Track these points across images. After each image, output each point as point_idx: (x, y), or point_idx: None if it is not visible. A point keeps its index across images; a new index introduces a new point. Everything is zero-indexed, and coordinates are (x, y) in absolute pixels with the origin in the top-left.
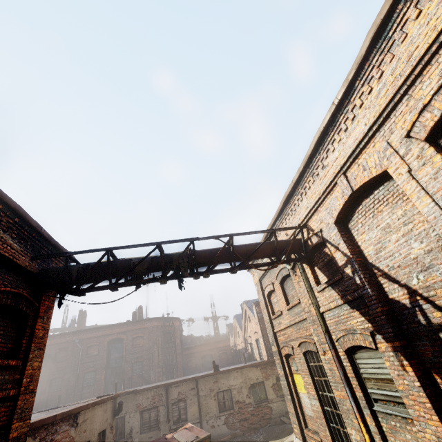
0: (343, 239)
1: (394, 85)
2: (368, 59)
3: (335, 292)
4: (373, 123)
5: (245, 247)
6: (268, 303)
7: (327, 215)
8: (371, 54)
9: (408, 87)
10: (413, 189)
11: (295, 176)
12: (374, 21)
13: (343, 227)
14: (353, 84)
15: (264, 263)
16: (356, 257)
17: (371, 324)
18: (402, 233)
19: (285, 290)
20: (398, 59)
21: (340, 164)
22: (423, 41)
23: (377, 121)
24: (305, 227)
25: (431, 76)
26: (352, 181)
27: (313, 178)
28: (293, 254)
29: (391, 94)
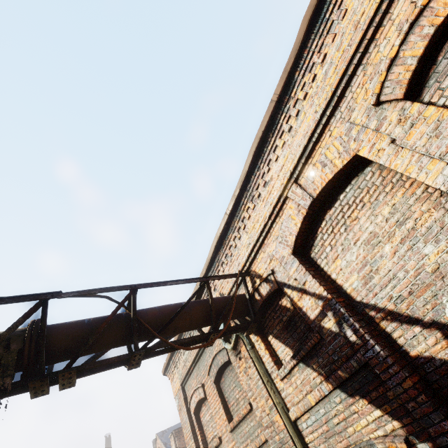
0: (311, 273)
1: (344, 57)
2: (306, 47)
3: (313, 370)
4: (326, 106)
5: (159, 310)
6: (197, 426)
7: (280, 246)
8: (309, 40)
9: (362, 54)
10: (407, 161)
11: (230, 204)
12: (309, 5)
13: (304, 259)
14: (292, 77)
15: (193, 337)
16: (336, 297)
17: (398, 422)
18: (400, 238)
19: (224, 392)
20: (341, 35)
21: (290, 170)
22: (369, 5)
23: (330, 103)
24: (248, 274)
25: (388, 35)
26: (309, 187)
27: (254, 203)
28: (233, 323)
29: (343, 68)
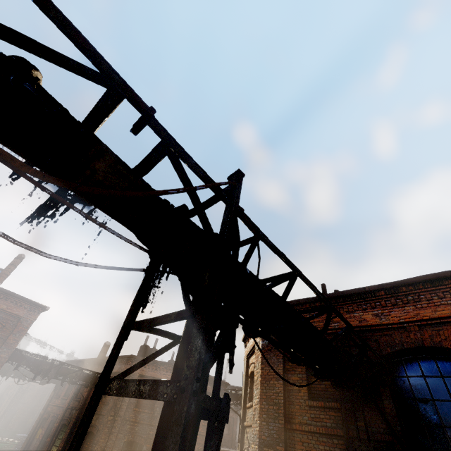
0: None
1: None
2: None
3: None
4: None
5: None
6: None
7: None
8: None
9: None
10: None
11: None
12: None
13: None
14: None
15: None
16: None
17: None
18: None
19: None
20: None
21: None
22: None
23: None
24: None
25: None
26: None
27: None
28: None
29: None
